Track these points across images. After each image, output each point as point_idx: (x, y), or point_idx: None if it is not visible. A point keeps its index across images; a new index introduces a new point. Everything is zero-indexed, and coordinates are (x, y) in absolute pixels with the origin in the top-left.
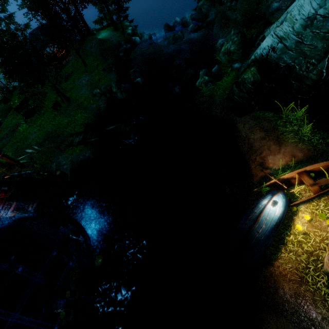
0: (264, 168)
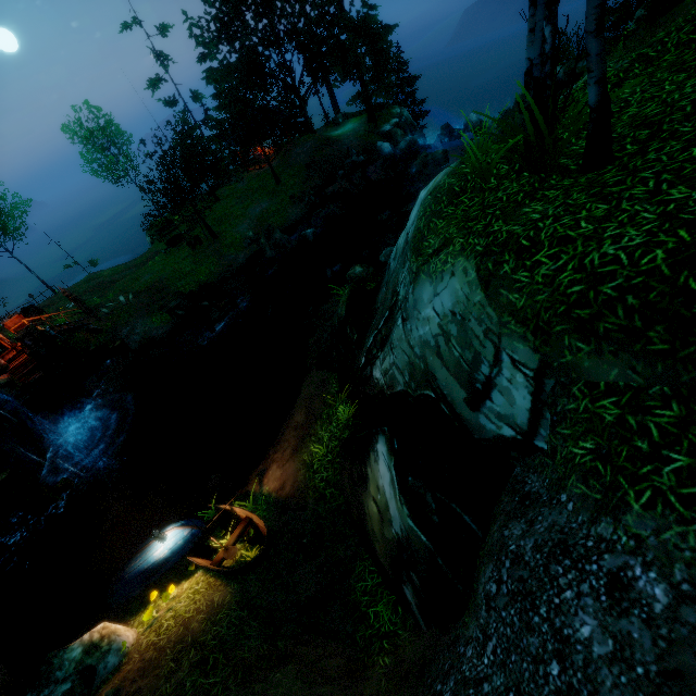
0: (260, 481)
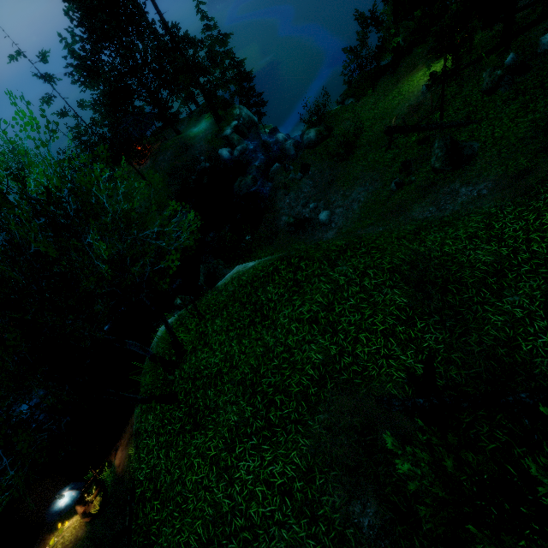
0: (115, 455)
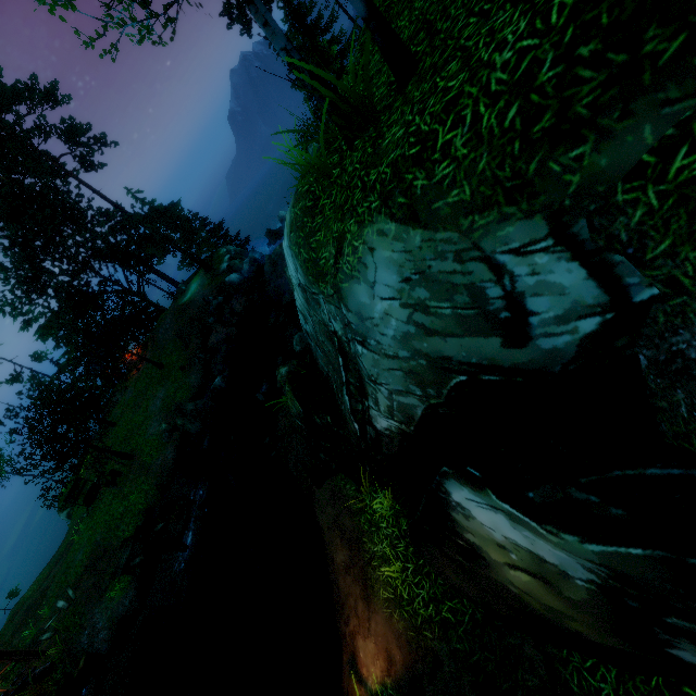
0: (358, 679)
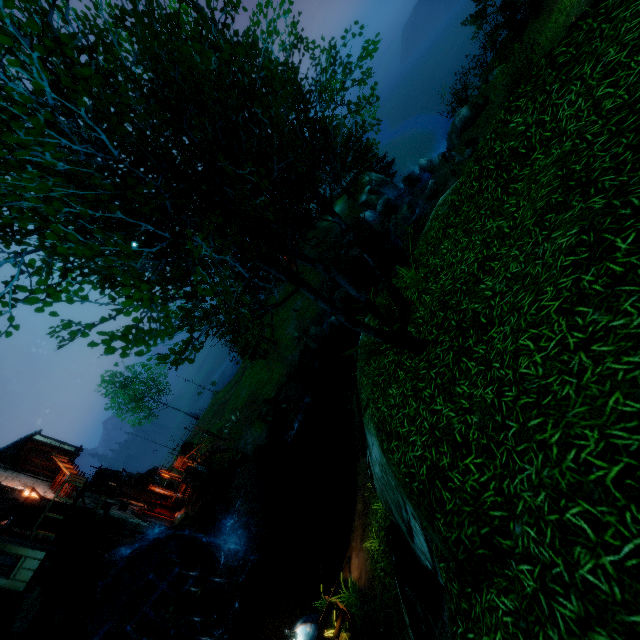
0: (349, 568)
